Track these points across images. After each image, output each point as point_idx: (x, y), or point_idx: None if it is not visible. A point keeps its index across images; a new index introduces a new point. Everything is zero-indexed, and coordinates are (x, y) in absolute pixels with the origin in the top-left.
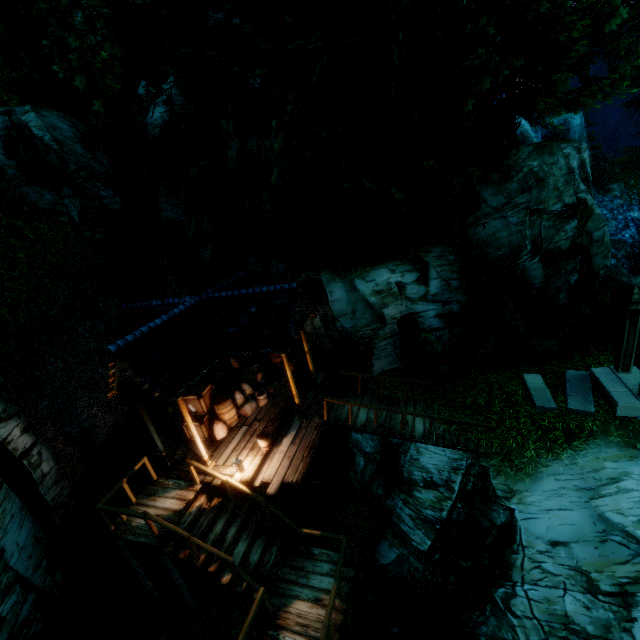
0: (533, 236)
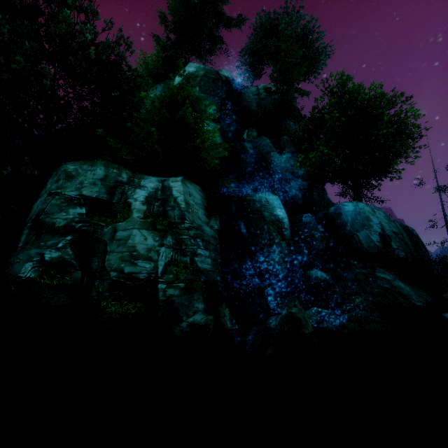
0: (40, 210)
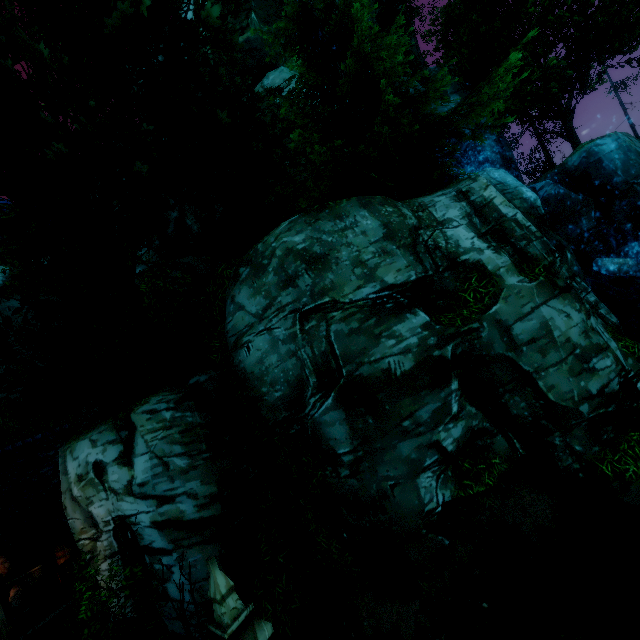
0: (317, 357)
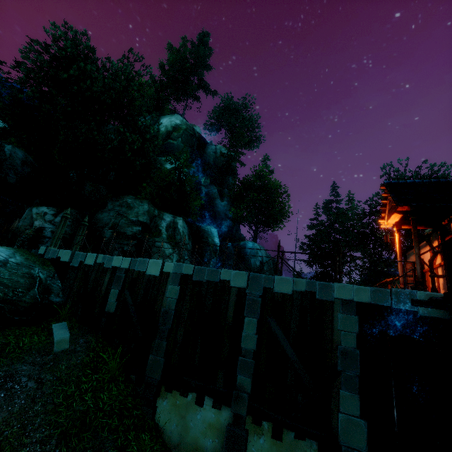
0: (115, 222)
